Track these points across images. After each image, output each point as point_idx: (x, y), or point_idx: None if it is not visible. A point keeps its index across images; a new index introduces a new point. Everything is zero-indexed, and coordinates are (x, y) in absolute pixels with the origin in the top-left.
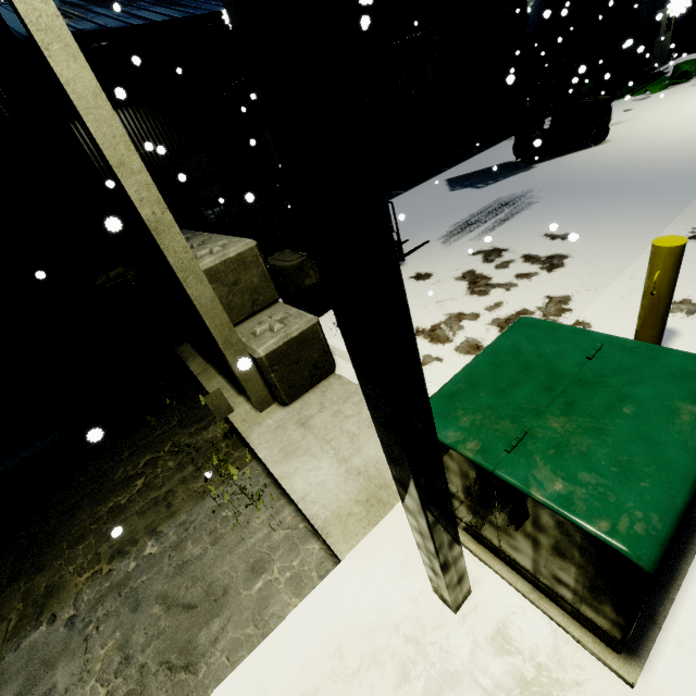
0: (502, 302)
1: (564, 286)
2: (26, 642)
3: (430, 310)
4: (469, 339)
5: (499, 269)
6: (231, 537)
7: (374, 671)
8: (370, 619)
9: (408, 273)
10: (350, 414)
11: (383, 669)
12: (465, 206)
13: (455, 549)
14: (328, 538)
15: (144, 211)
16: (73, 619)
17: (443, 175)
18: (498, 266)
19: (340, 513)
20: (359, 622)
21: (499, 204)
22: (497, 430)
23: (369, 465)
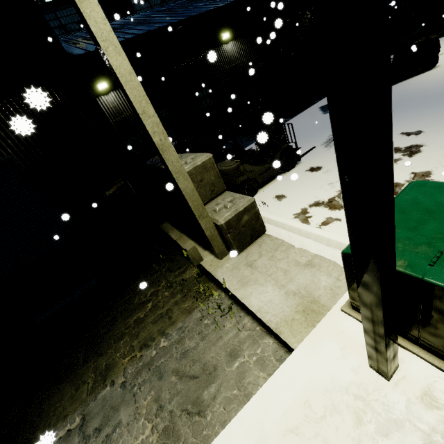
0: None
1: (424, 165)
2: (100, 396)
3: (325, 189)
4: None
5: None
6: (212, 336)
7: (336, 416)
8: (325, 383)
9: (304, 168)
10: (281, 258)
11: (342, 415)
12: None
13: (394, 333)
14: (281, 335)
15: (155, 139)
16: (124, 383)
17: (316, 105)
18: None
19: (286, 319)
20: (318, 385)
21: None
22: (417, 252)
23: (300, 289)
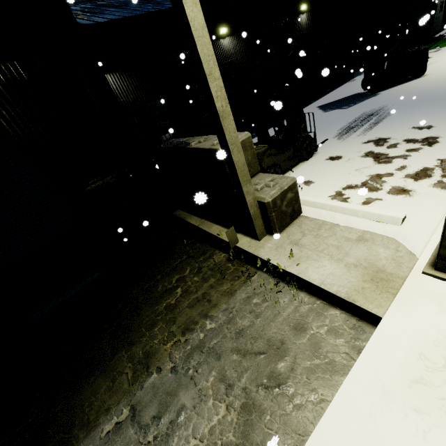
0: (406, 165)
1: None
2: (147, 384)
3: (353, 174)
4: (394, 187)
5: (391, 148)
6: (267, 313)
7: None
8: (434, 336)
9: (323, 157)
10: (328, 235)
11: None
12: (341, 118)
13: None
14: (356, 302)
15: (217, 104)
16: (175, 368)
17: (313, 105)
18: (389, 147)
19: (356, 288)
20: (427, 339)
21: (367, 115)
22: None
23: (360, 261)
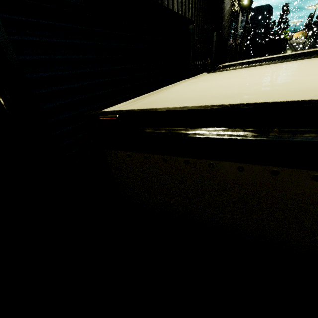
0: None
1: None
2: None
3: None
4: None
5: None
6: None
7: None
8: None
9: None
10: None
11: None
12: None
13: None
14: None
15: None
16: None
17: None
18: None
19: None
20: None
21: None
22: None
23: None
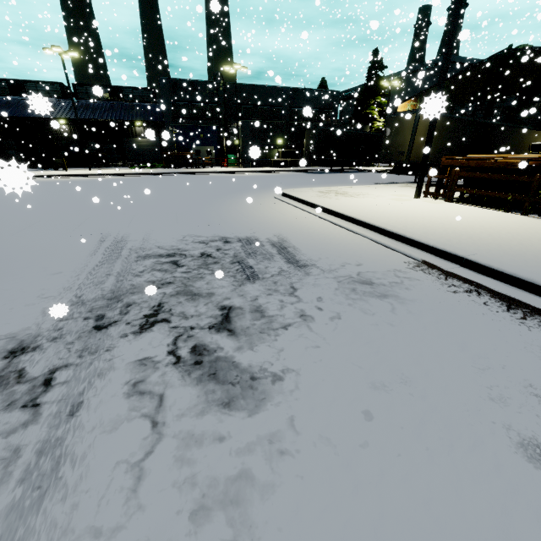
0: None
1: None
2: None
3: None
4: None
5: None
6: None
7: None
8: None
9: None
10: None
11: None
12: None
13: None
14: None
15: None
16: None
17: None
18: None
19: None
20: None
21: None
22: None
23: None
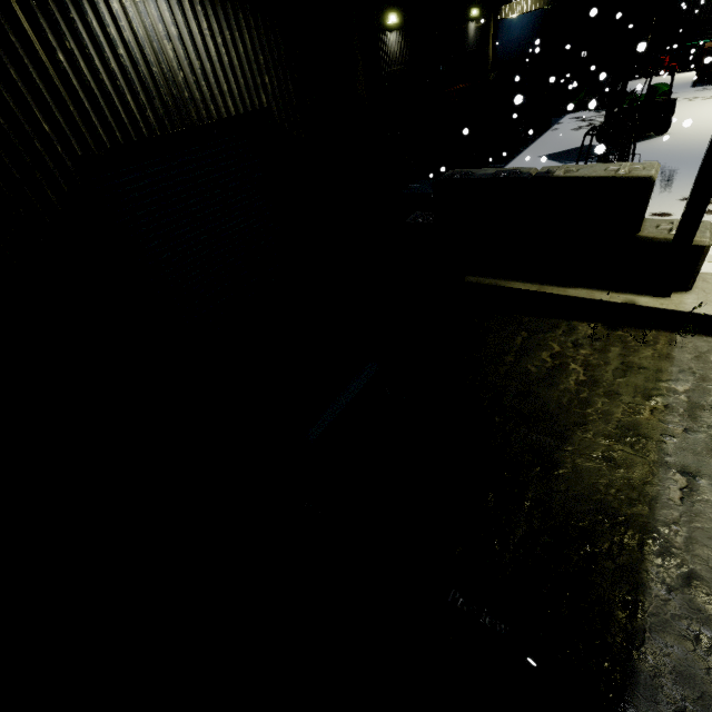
0: None
1: None
2: (670, 451)
3: None
4: None
5: None
6: None
7: None
8: None
9: None
10: None
11: None
12: None
13: None
14: None
15: None
16: (690, 430)
17: (528, 154)
18: None
19: None
20: None
21: None
22: None
23: None
